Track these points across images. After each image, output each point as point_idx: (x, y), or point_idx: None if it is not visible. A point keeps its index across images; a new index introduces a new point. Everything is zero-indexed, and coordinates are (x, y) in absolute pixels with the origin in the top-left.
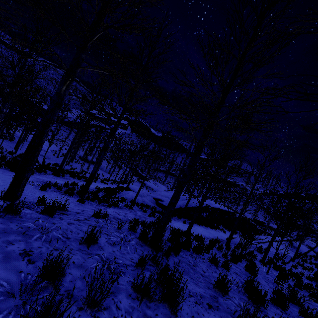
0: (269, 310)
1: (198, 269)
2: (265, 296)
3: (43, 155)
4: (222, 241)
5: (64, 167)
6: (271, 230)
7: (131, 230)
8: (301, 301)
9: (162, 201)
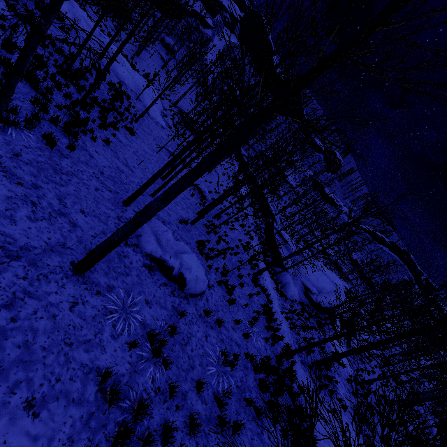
0: None
1: None
2: None
3: (172, 152)
4: None
5: (209, 198)
6: (344, 278)
7: None
8: None
9: (312, 295)
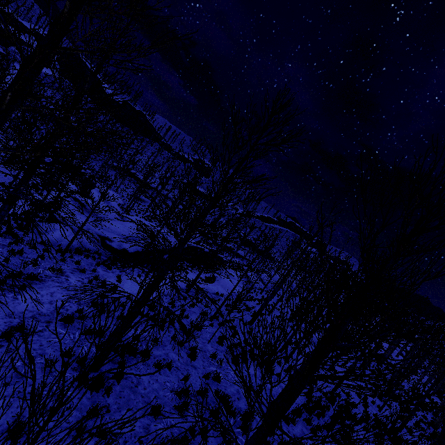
0: (190, 410)
1: (139, 388)
2: (189, 402)
3: None
4: (181, 292)
5: None
6: (237, 257)
7: (64, 357)
8: (221, 376)
9: (111, 242)
